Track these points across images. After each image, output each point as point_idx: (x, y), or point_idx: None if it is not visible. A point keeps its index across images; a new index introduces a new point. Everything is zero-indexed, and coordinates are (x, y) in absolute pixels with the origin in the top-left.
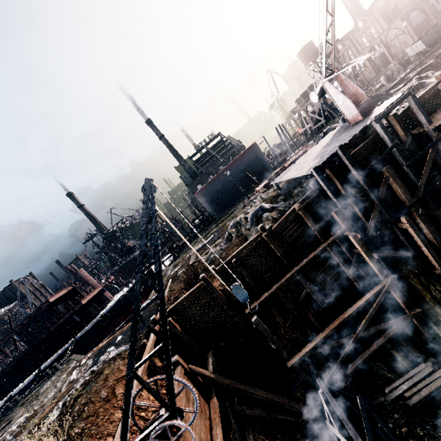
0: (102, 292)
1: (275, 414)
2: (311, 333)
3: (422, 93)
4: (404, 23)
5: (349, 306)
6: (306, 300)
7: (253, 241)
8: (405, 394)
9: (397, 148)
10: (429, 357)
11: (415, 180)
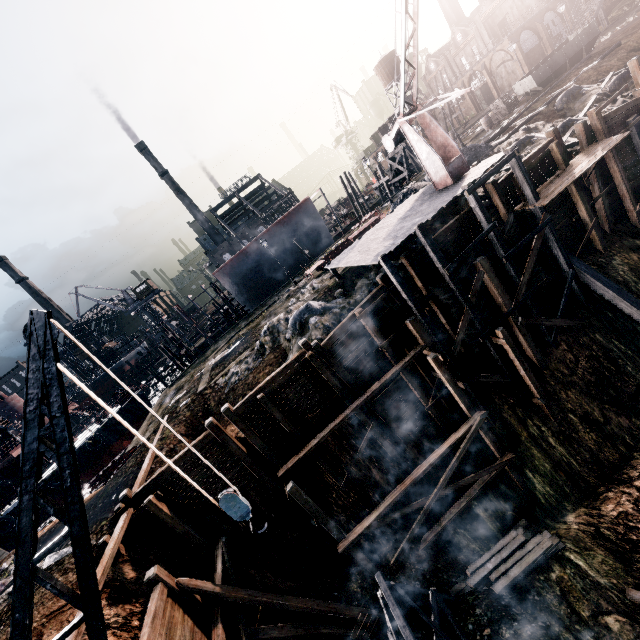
0: None
1: (316, 628)
2: (373, 496)
3: (530, 155)
4: (513, 45)
5: (426, 452)
6: (369, 447)
7: (291, 364)
8: (491, 576)
9: (495, 232)
10: (522, 519)
11: (516, 277)
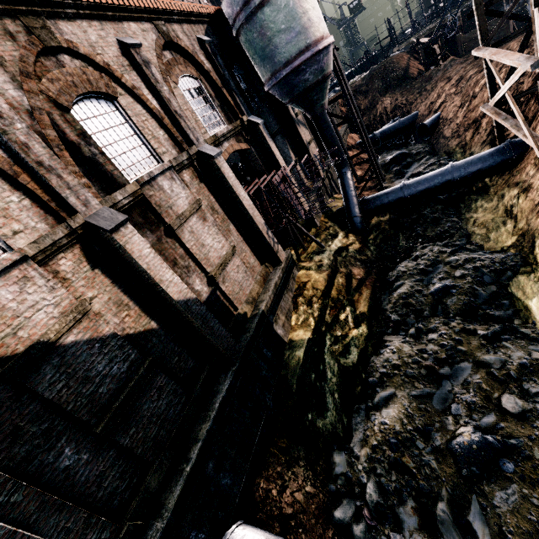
0: None
1: None
2: None
3: None
4: None
5: None
6: None
7: None
8: None
9: None
10: None
11: None
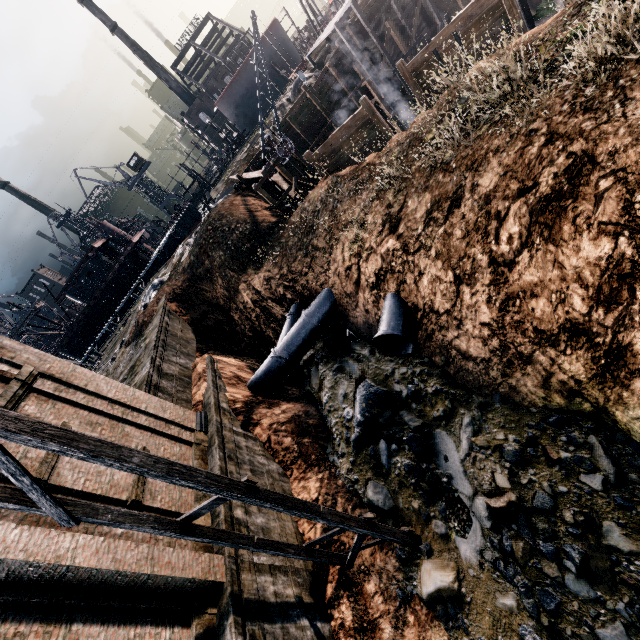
0: (141, 244)
1: None
2: None
3: None
4: None
5: None
6: None
7: (299, 100)
8: None
9: (394, 1)
10: None
11: (409, 31)
